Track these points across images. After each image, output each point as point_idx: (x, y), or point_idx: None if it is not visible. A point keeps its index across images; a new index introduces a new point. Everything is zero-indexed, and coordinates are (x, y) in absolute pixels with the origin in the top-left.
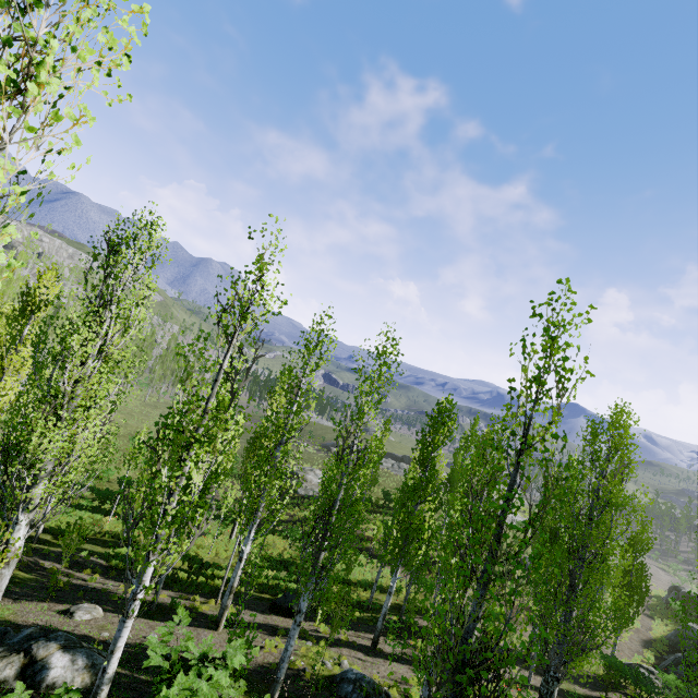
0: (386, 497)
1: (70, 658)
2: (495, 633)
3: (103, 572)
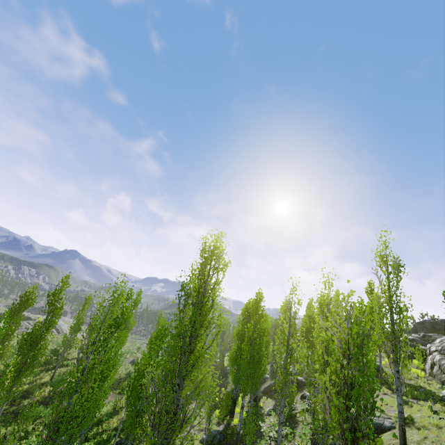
0: (56, 354)
1: None
2: None
3: None
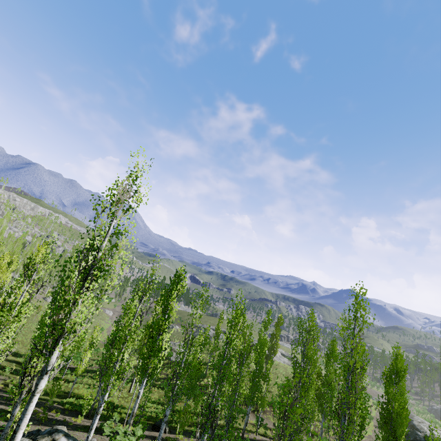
0: None
1: (68, 439)
2: (215, 397)
3: (61, 412)
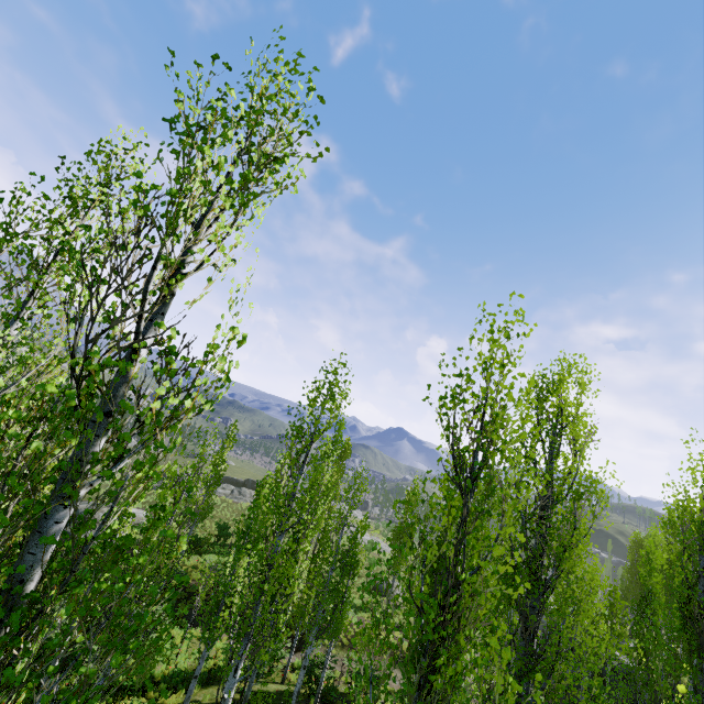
0: (222, 532)
1: None
2: None
3: None
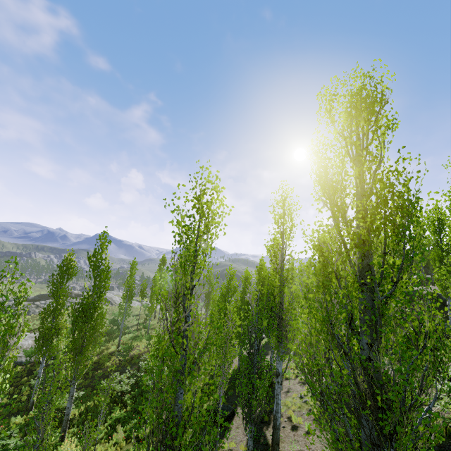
0: (115, 323)
1: None
2: None
3: None
